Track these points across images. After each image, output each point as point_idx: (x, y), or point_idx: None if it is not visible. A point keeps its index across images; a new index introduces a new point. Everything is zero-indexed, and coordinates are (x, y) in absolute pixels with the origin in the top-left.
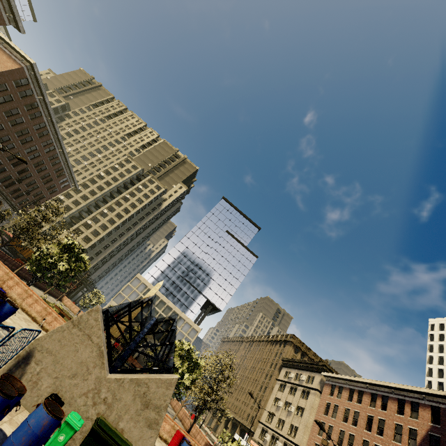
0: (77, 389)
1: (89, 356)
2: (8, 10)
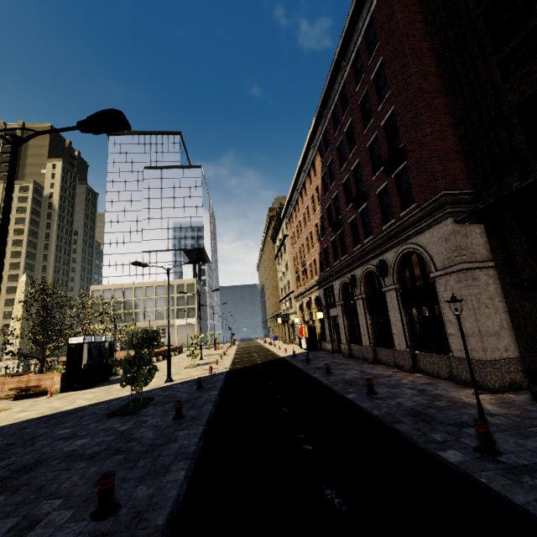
0: None
1: None
2: None
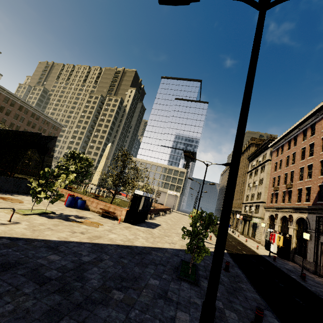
0: None
1: None
2: None
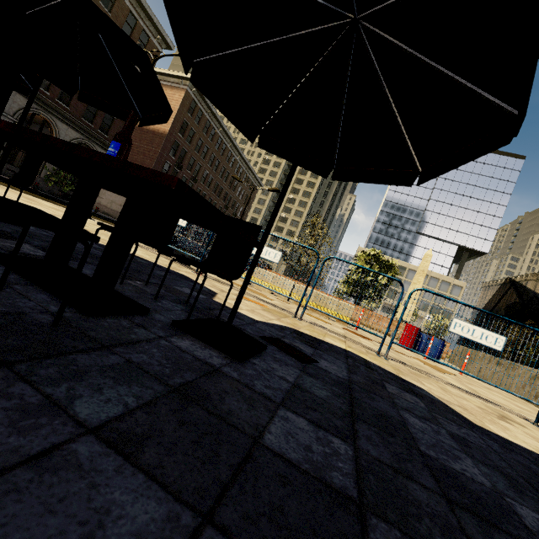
0: None
1: None
2: (155, 32)
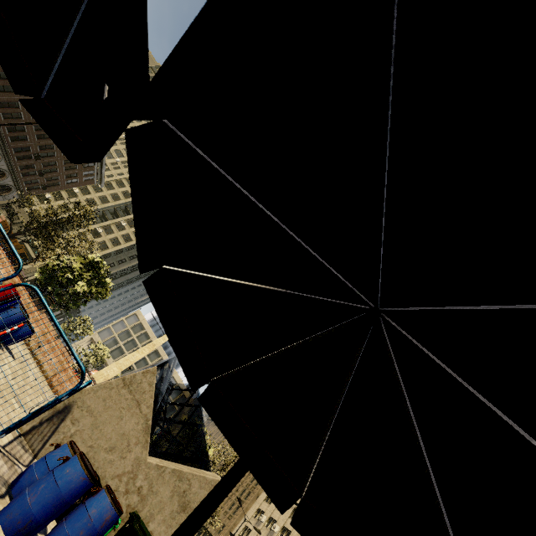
0: (111, 468)
1: (133, 428)
2: None
